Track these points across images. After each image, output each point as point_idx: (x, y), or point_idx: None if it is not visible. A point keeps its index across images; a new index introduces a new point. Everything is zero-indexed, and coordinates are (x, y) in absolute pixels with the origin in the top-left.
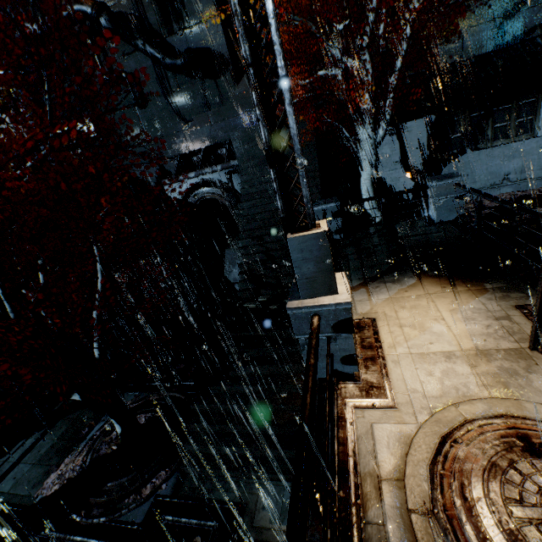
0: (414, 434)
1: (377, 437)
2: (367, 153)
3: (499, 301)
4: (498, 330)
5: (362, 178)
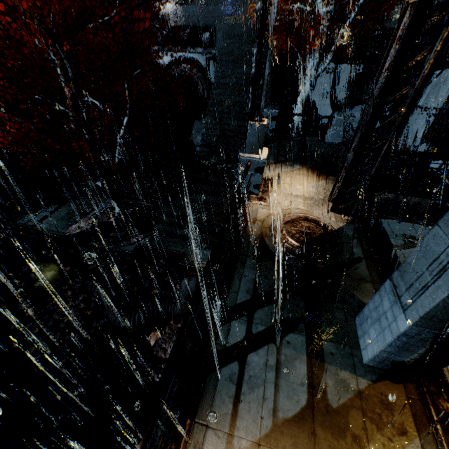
0: (272, 213)
1: (259, 211)
2: (309, 80)
3: (330, 183)
4: (321, 193)
5: (300, 97)
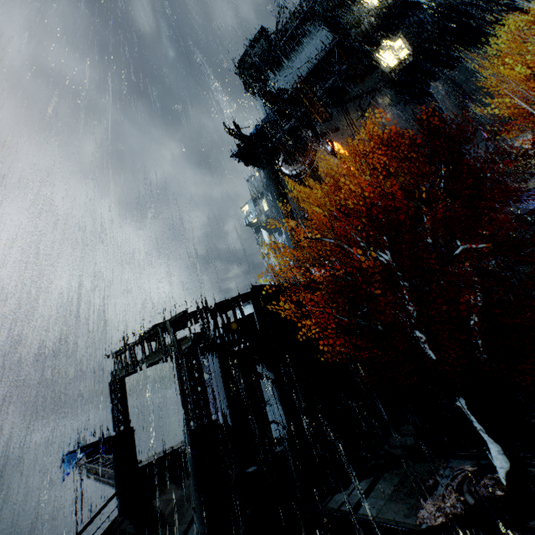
0: None
1: None
2: None
3: None
4: None
5: None
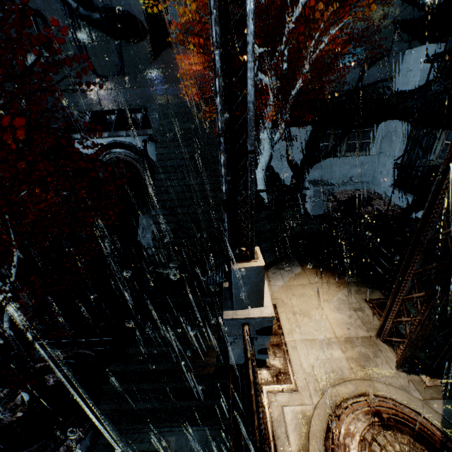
0: (312, 414)
1: (287, 419)
2: (265, 149)
3: (355, 294)
4: (356, 320)
5: (259, 167)
